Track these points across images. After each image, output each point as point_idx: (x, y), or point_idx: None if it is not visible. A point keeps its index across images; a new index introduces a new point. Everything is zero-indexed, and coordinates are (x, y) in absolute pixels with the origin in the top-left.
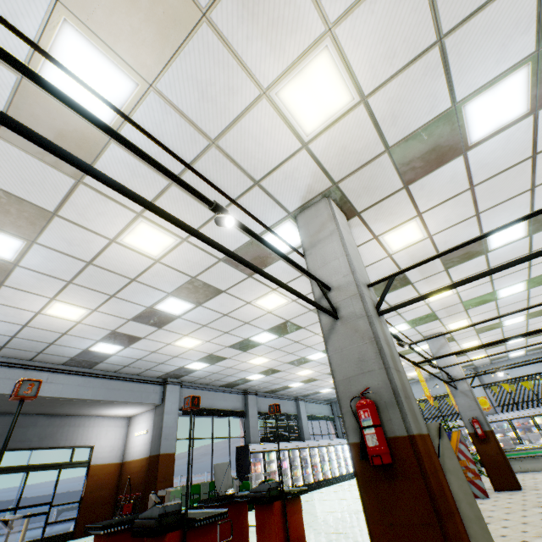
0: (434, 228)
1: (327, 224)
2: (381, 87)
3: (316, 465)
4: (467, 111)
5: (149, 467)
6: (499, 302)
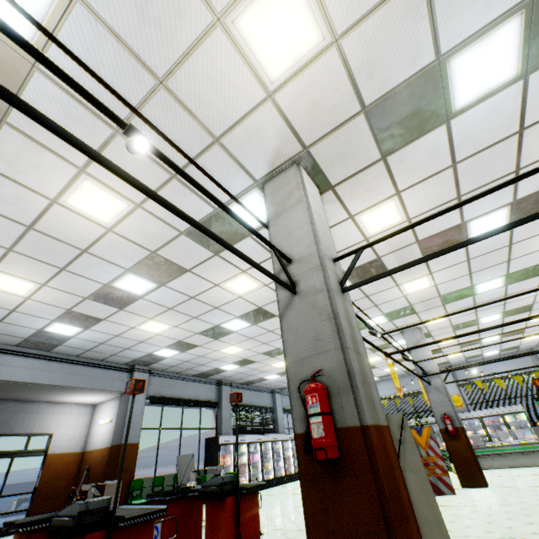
0: (413, 210)
1: (294, 192)
2: (356, 26)
3: (288, 458)
4: (452, 68)
5: (110, 458)
6: (476, 298)
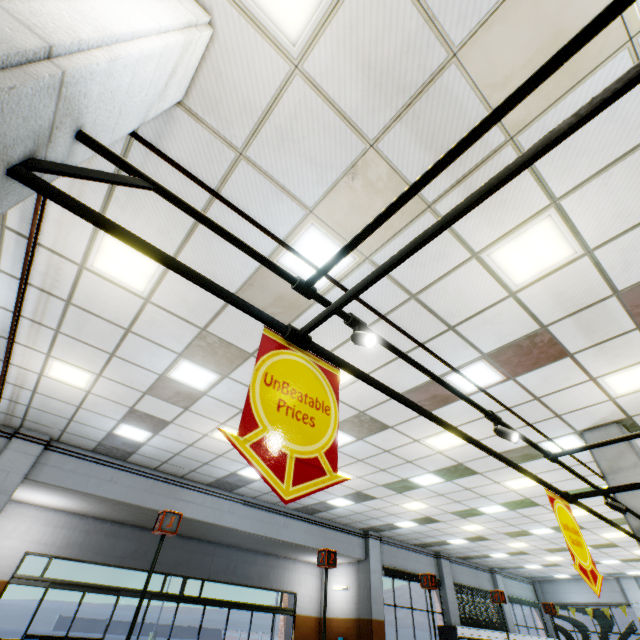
0: None
1: (626, 454)
2: None
3: None
4: None
5: (360, 632)
6: None
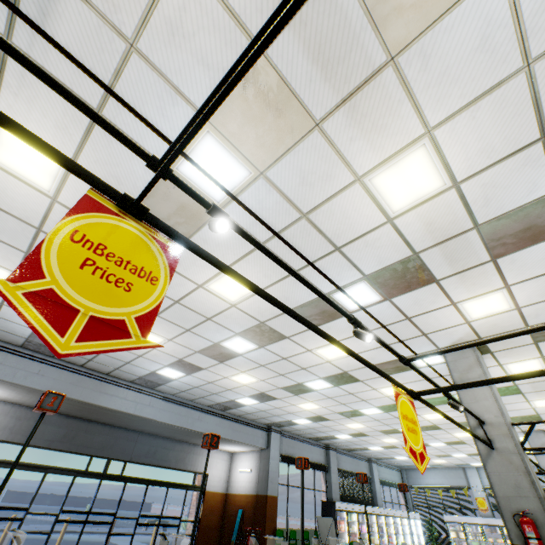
0: None
1: (474, 368)
2: (532, 304)
3: (390, 535)
4: None
5: (257, 505)
6: None
